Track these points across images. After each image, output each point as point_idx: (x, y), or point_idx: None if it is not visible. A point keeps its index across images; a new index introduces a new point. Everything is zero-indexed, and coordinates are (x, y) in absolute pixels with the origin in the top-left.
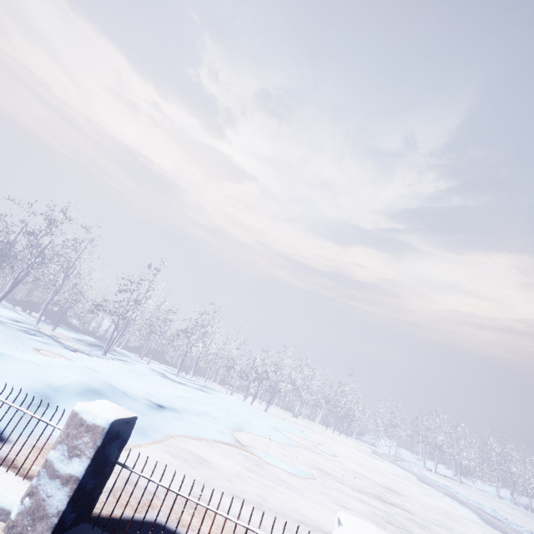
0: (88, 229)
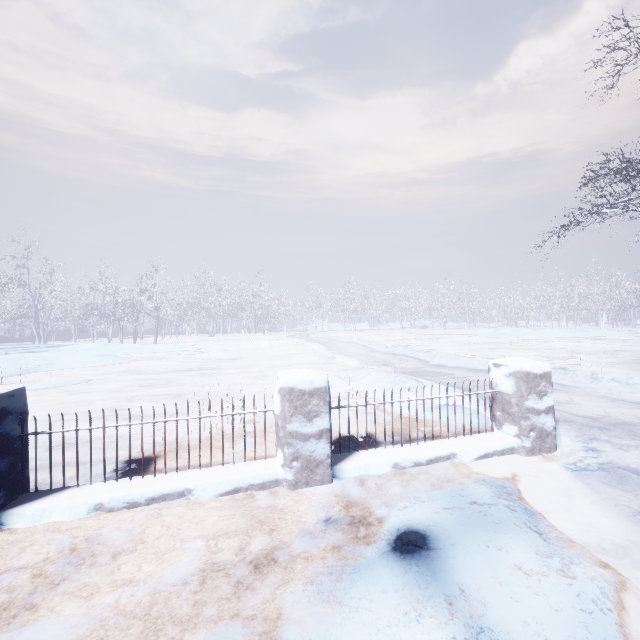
0: None
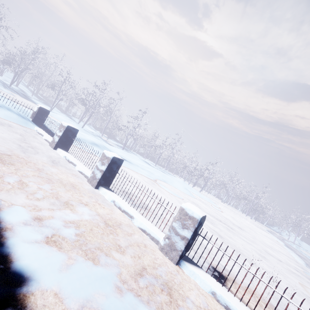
0: (118, 93)
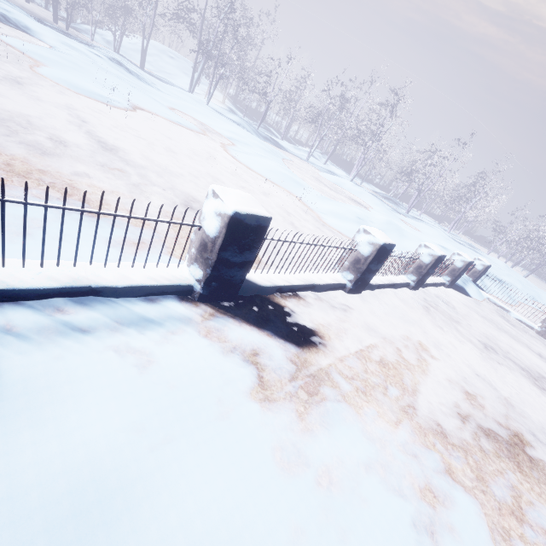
0: (393, 91)
